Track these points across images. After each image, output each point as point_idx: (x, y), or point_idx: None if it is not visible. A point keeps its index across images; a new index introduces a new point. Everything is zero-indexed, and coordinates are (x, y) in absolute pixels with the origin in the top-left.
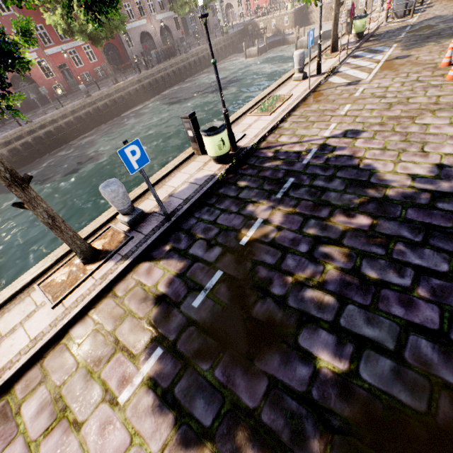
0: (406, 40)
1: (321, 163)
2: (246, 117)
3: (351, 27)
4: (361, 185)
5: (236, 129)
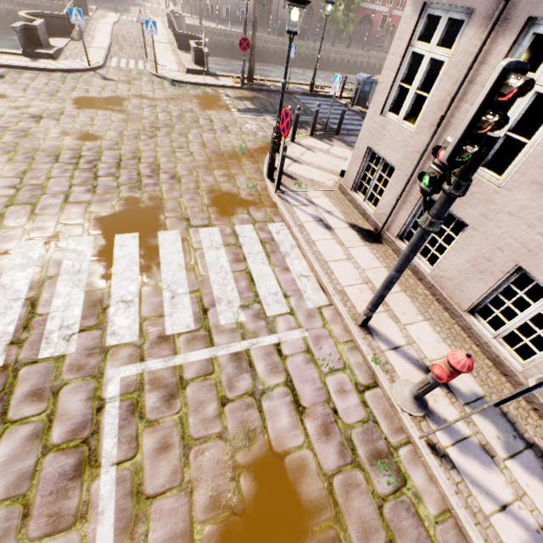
0: None
1: None
2: None
3: None
4: None
5: None
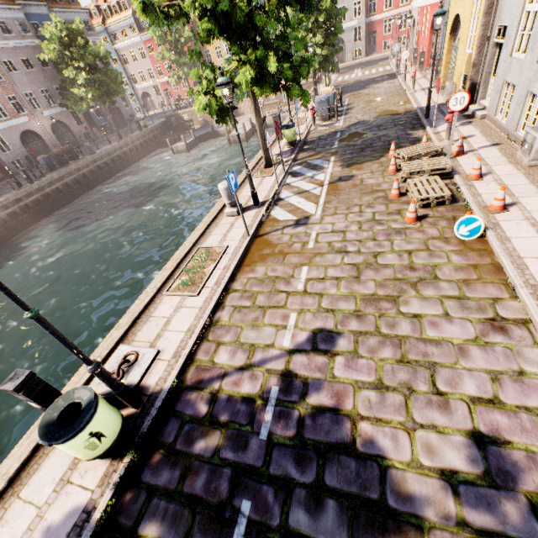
0: (342, 152)
1: (292, 436)
2: (163, 299)
3: (281, 133)
4: (376, 523)
5: (145, 332)
